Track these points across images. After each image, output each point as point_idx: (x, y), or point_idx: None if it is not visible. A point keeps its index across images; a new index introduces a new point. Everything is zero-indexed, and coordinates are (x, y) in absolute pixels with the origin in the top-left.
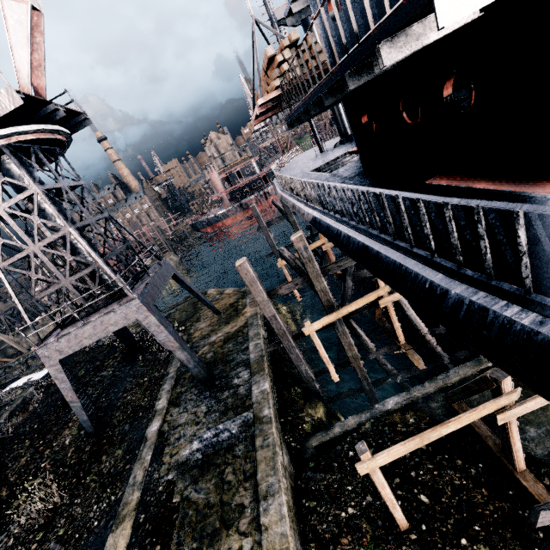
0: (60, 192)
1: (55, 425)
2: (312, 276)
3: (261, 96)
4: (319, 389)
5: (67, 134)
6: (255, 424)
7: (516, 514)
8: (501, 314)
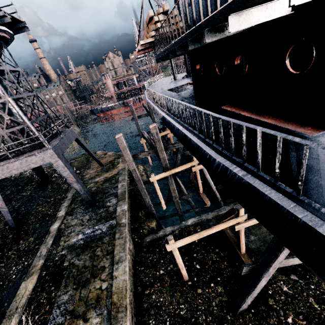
0: (2, 72)
1: None
2: (158, 149)
3: (143, 39)
4: (154, 212)
5: (11, 34)
6: (116, 227)
7: (237, 273)
8: (232, 171)
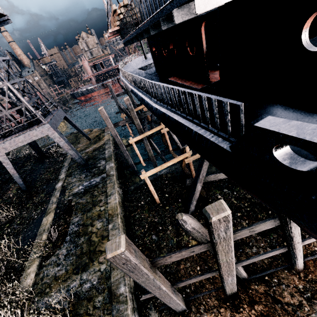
0: None
1: (1, 190)
2: (133, 117)
3: (110, 28)
4: (137, 170)
5: None
6: (107, 177)
7: None
8: (158, 109)
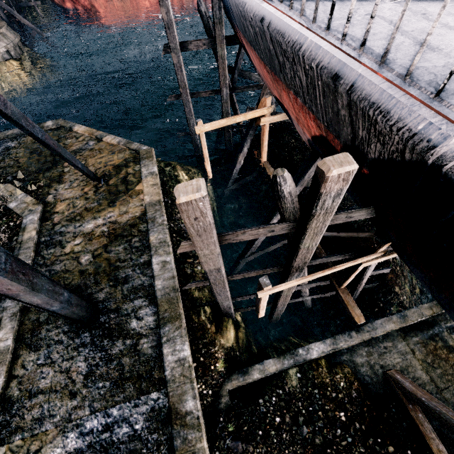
0: None
1: None
2: (310, 232)
3: None
4: (232, 313)
5: None
6: (174, 427)
7: None
8: None
